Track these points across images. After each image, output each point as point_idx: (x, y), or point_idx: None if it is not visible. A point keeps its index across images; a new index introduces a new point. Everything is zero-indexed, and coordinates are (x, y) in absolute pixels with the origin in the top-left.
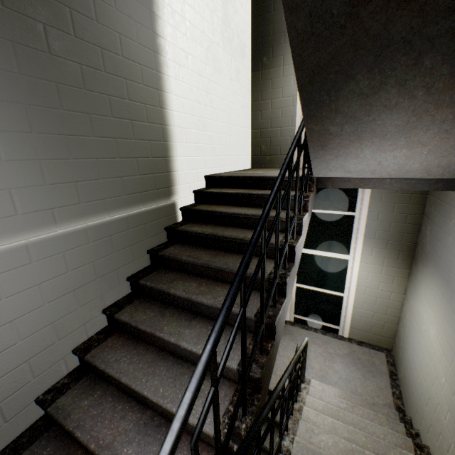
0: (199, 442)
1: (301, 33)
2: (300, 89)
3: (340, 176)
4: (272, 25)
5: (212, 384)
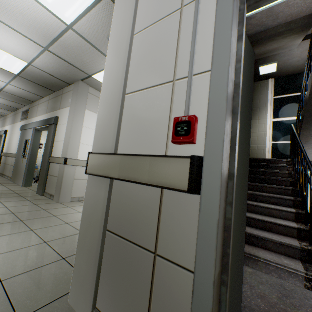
0: (286, 236)
1: (311, 103)
2: (304, 119)
3: (310, 159)
4: (252, 104)
5: (311, 185)
